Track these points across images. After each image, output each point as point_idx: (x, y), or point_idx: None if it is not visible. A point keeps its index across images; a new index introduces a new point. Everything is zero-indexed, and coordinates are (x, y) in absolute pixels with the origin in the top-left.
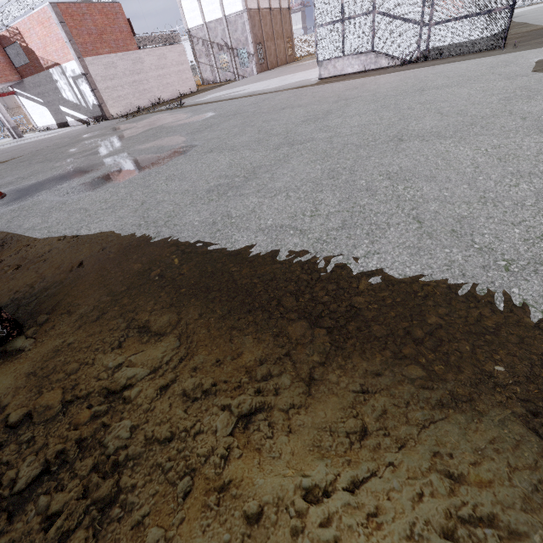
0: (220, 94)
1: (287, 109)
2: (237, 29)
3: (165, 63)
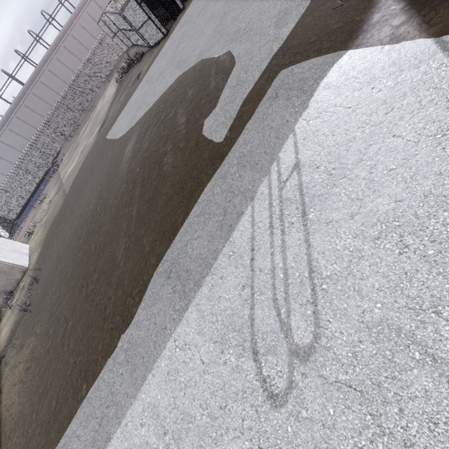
0: None
1: None
2: None
3: None
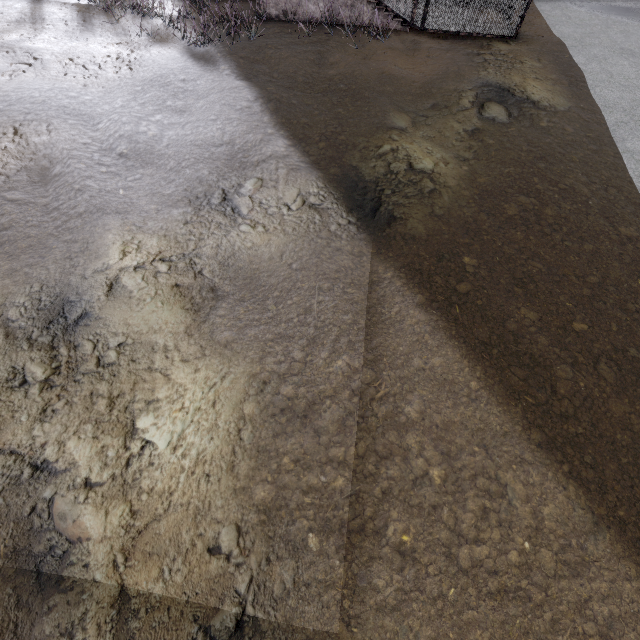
0: None
1: None
2: None
3: None
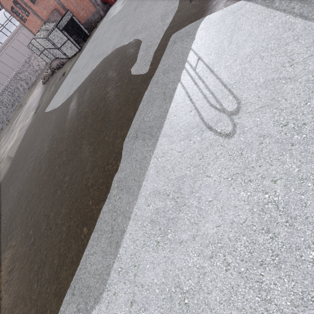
0: None
1: None
2: None
3: None
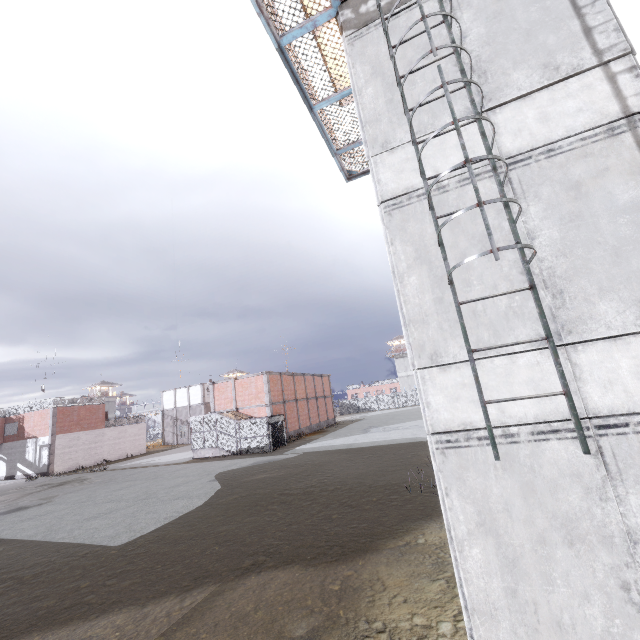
0: (142, 461)
1: (128, 481)
2: (196, 412)
3: (125, 435)
